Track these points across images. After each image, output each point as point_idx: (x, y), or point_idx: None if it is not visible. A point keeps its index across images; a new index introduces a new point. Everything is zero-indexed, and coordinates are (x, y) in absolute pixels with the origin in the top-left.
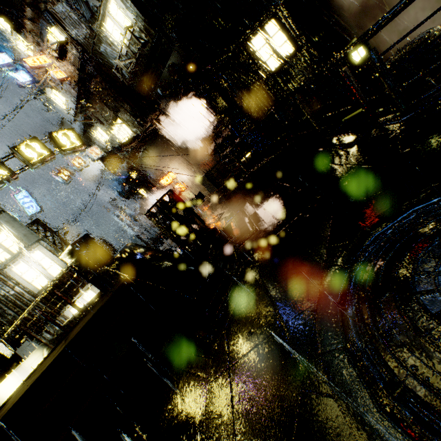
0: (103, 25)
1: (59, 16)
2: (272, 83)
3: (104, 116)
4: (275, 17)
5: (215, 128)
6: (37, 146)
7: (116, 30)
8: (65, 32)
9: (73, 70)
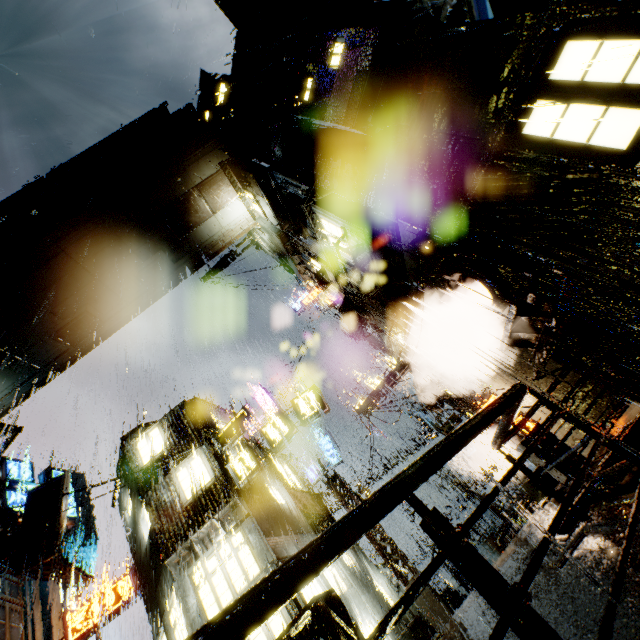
0: (330, 245)
1: (312, 250)
2: (634, 179)
3: (384, 323)
4: (572, 33)
5: (527, 321)
6: (280, 422)
7: (339, 245)
8: (319, 261)
9: (338, 290)
